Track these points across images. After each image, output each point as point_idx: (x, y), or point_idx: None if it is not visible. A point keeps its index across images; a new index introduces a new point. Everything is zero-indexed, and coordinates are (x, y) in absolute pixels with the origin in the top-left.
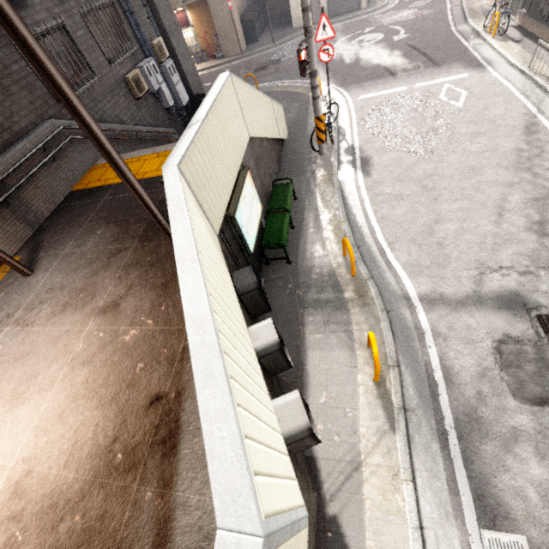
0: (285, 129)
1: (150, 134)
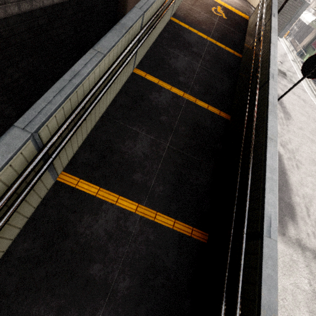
0: None
1: None
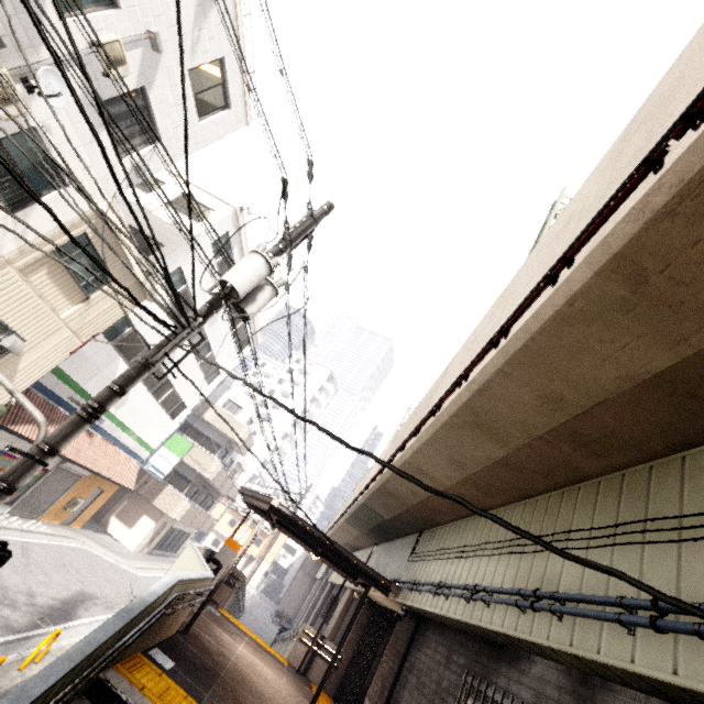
0: None
1: None
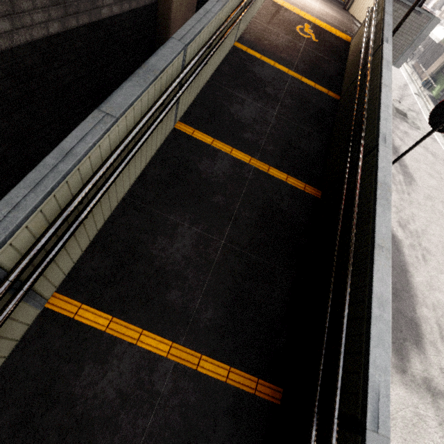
0: None
1: None
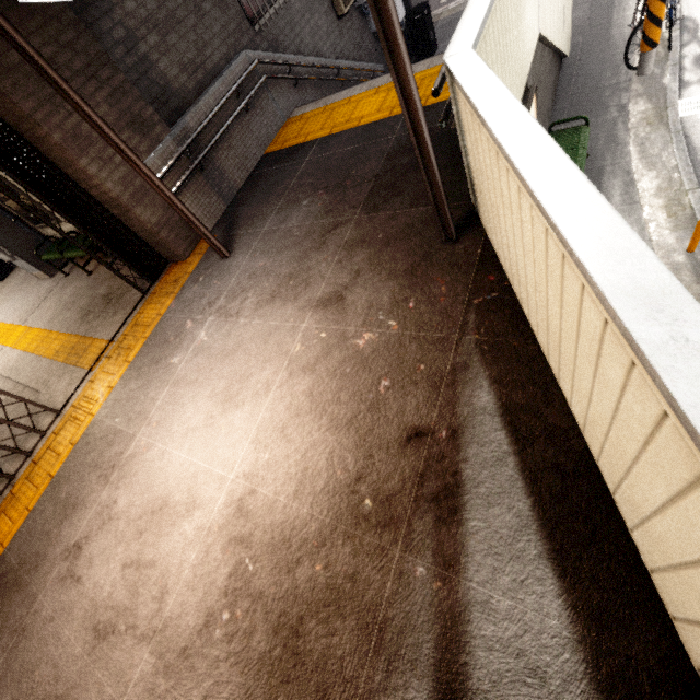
0: (568, 37)
1: (353, 72)
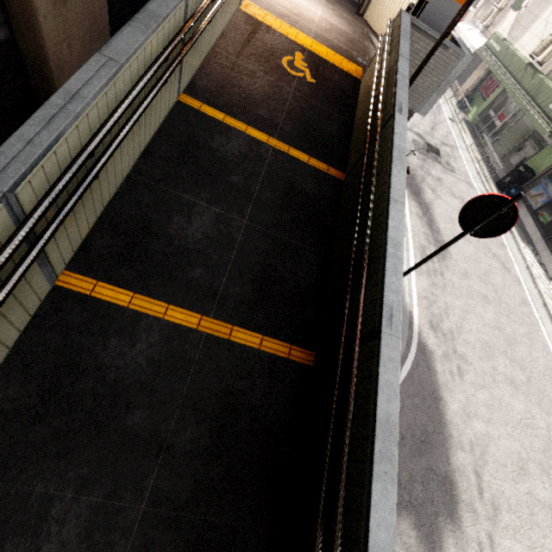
0: None
1: None
